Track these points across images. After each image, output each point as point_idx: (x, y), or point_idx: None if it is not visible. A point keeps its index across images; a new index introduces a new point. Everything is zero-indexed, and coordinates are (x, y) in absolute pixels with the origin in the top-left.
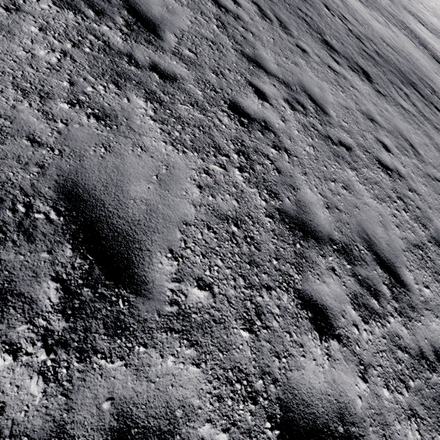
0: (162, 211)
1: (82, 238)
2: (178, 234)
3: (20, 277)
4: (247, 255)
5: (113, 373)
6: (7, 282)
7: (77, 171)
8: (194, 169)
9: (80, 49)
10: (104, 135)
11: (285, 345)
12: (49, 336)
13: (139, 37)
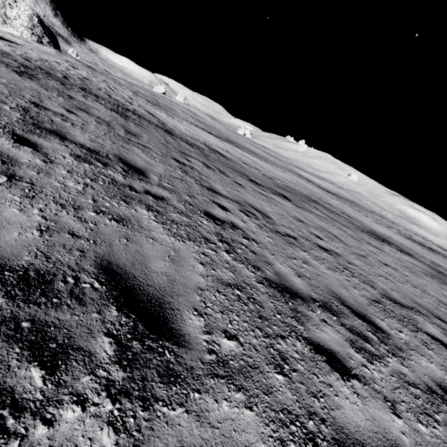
0: (180, 280)
1: (123, 302)
2: (197, 296)
3: (78, 334)
4: (255, 311)
5: (177, 421)
6: (67, 339)
7: (109, 254)
8: (194, 252)
9: (97, 183)
10: (124, 231)
11: (317, 386)
12: (111, 386)
13: (134, 177)
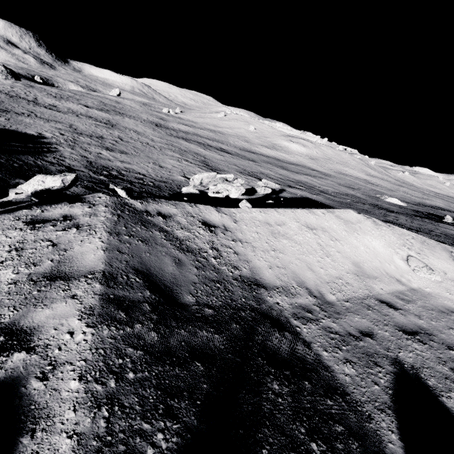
0: None
1: None
2: None
3: None
4: None
5: None
6: None
7: None
8: None
9: None
10: None
11: None
12: None
13: None
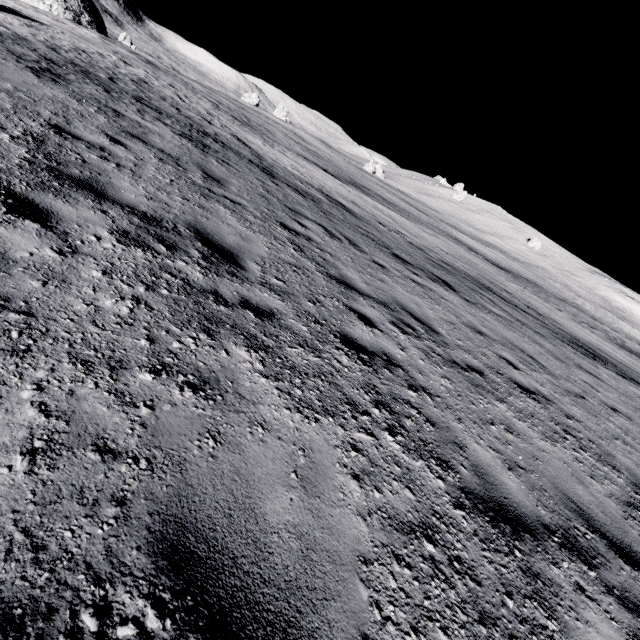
0: (323, 543)
1: None
2: (362, 589)
3: None
4: (470, 601)
5: None
6: None
7: (180, 495)
8: (337, 446)
9: (156, 292)
10: (207, 415)
11: None
12: None
13: (220, 269)
